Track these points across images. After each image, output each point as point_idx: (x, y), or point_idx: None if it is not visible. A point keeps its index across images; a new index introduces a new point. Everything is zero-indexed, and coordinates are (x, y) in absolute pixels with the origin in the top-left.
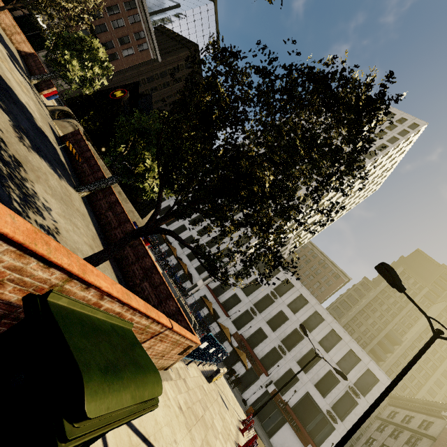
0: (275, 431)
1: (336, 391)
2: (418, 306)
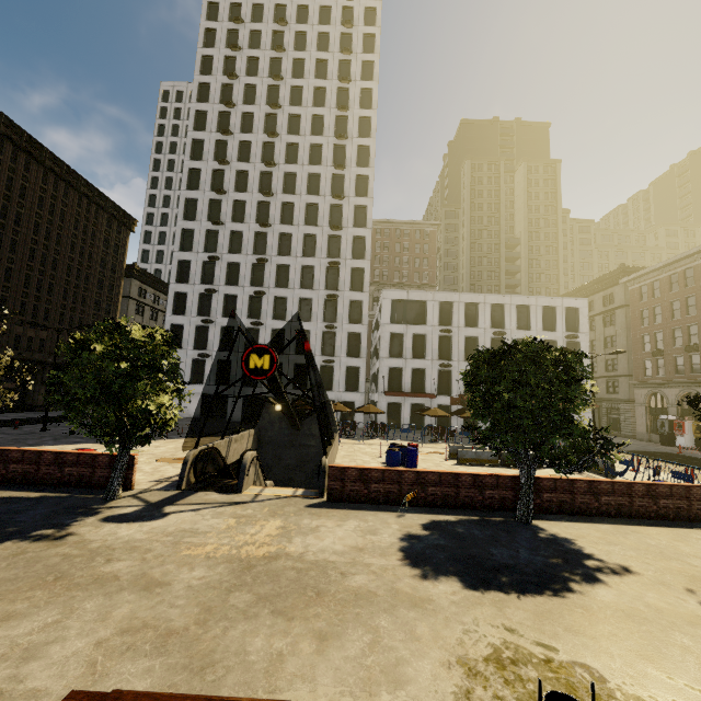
0: None
1: None
2: None
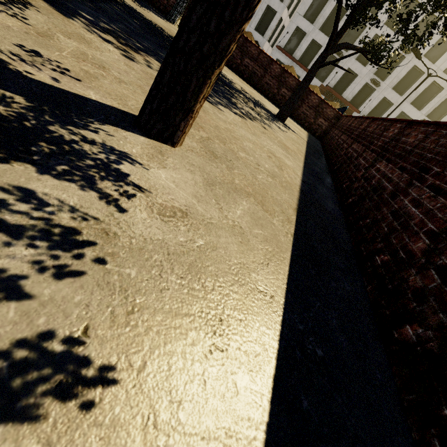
0: None
1: (436, 100)
2: None
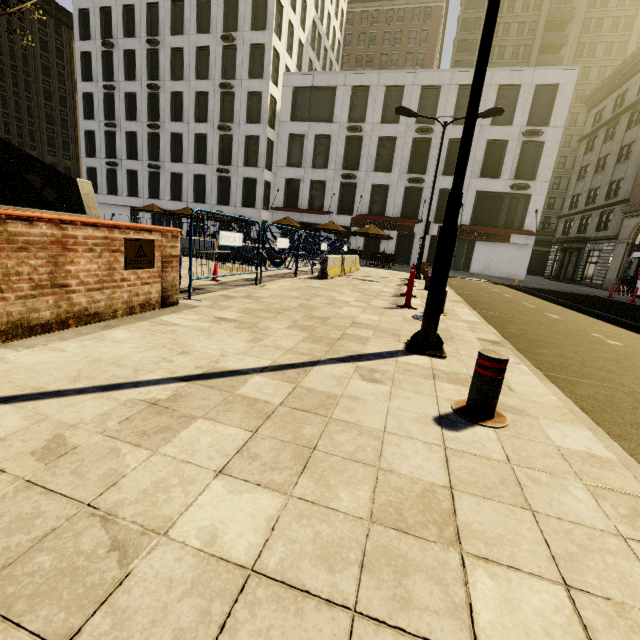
0: (470, 261)
1: (509, 157)
2: None
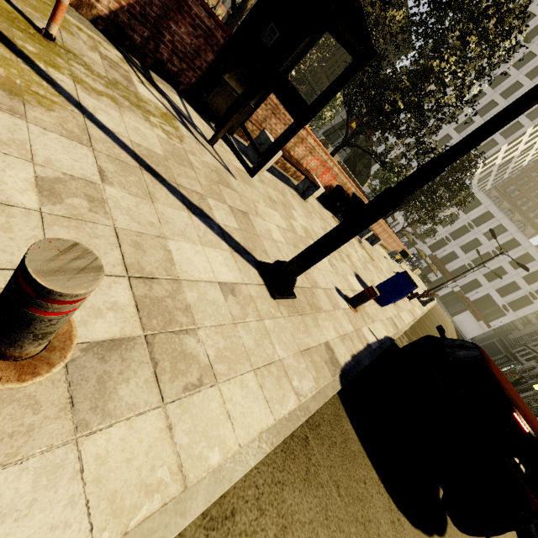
0: (457, 314)
1: (515, 294)
2: (499, 244)
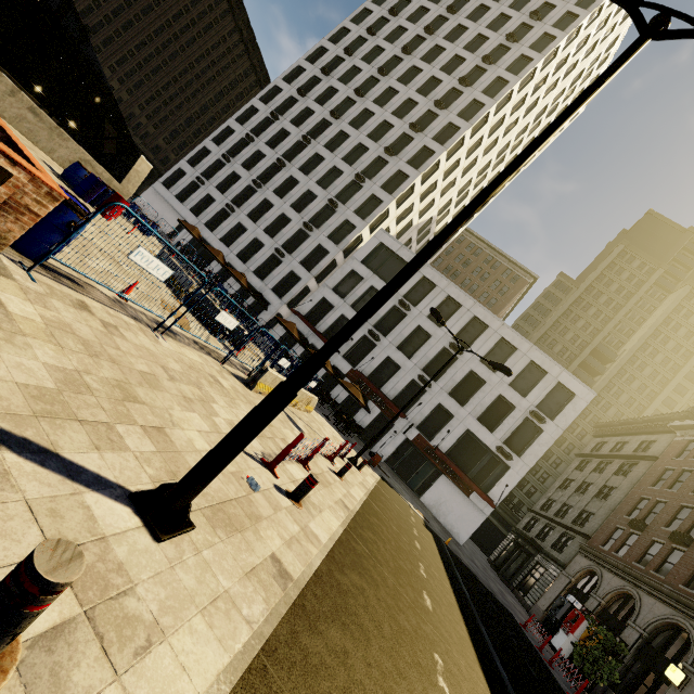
0: (427, 488)
1: (510, 421)
2: None
